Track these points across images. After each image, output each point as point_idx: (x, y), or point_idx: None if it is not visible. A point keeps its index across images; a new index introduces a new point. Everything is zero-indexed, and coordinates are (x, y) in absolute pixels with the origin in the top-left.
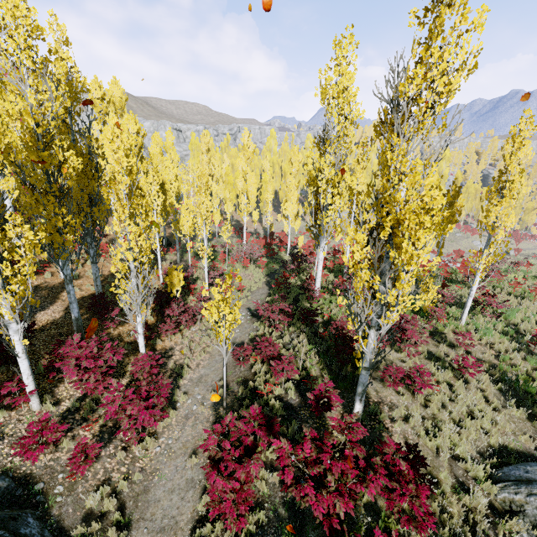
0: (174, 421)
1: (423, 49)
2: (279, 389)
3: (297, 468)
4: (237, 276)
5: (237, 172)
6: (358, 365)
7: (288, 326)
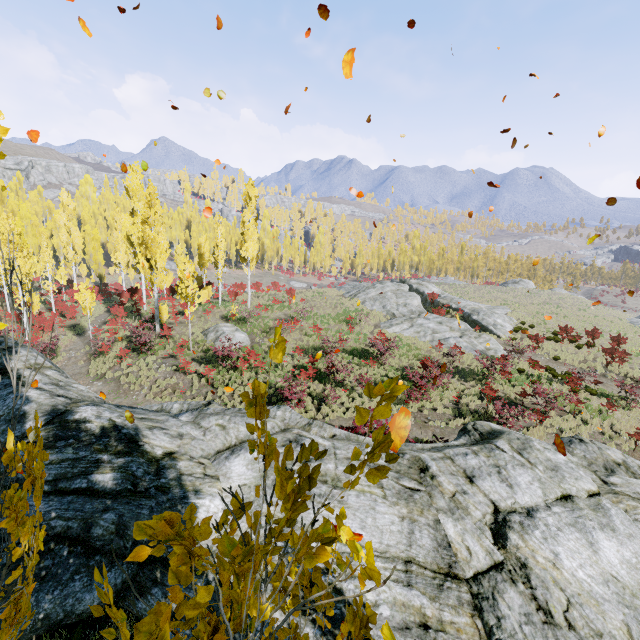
0: (63, 360)
1: (146, 208)
2: (122, 333)
3: (132, 344)
4: (78, 310)
5: (48, 222)
6: (162, 320)
7: (126, 321)
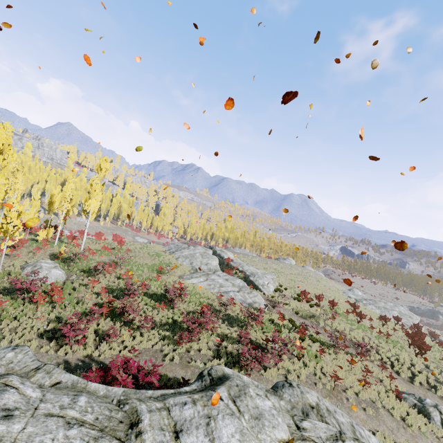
0: None
1: None
2: None
3: None
4: None
5: None
6: None
7: None
